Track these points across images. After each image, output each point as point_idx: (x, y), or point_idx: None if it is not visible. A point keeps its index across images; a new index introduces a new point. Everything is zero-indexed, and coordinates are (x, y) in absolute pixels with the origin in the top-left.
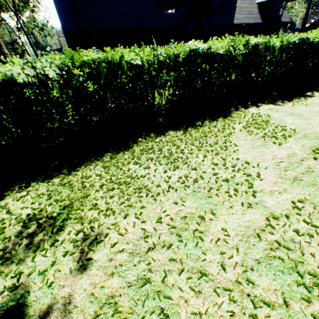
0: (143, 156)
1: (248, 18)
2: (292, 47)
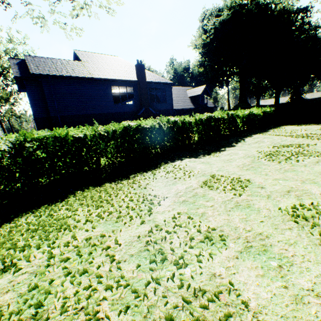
0: (76, 203)
1: (184, 105)
2: (204, 121)
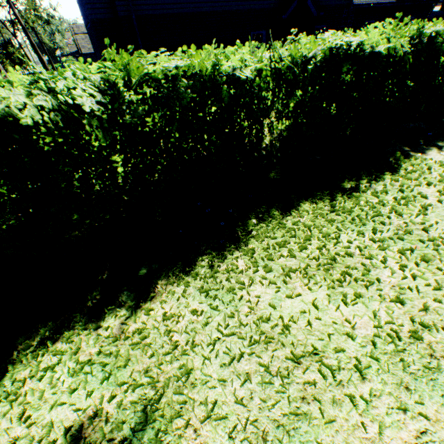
0: (273, 263)
1: None
2: None
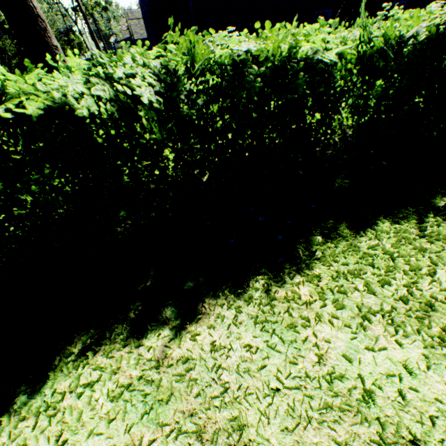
0: (346, 297)
1: None
2: None
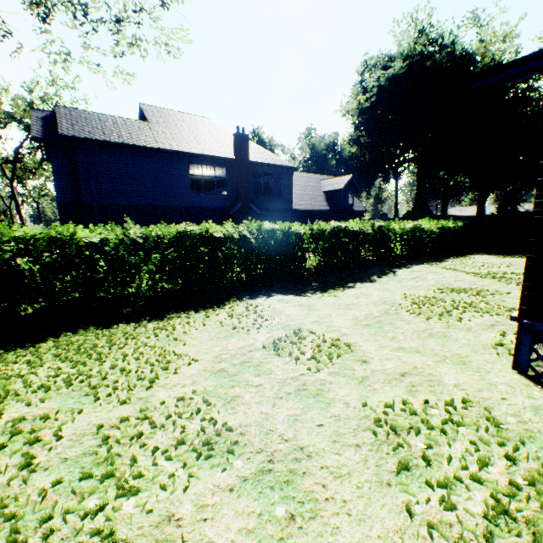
0: (50, 352)
1: (312, 204)
2: (327, 235)
